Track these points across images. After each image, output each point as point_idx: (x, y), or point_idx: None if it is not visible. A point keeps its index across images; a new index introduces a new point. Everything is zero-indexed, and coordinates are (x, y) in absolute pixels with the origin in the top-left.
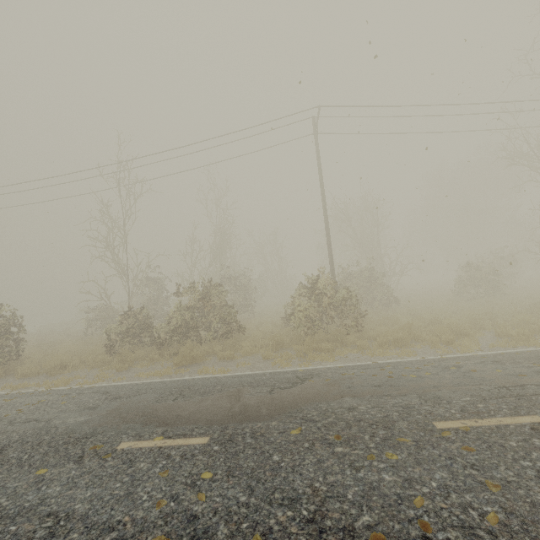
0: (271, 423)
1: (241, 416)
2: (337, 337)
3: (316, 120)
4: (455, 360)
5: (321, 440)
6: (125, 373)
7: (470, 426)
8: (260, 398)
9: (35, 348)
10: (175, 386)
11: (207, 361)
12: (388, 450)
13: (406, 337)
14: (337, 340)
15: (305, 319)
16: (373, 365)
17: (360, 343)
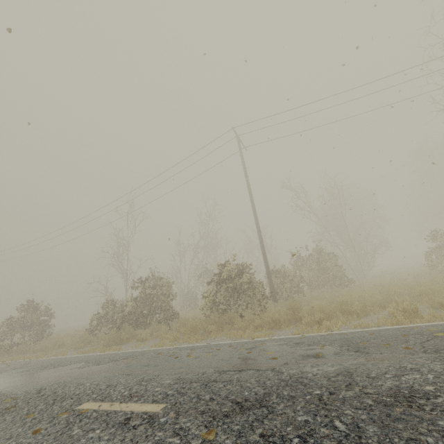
0: (18, 392)
1: (23, 385)
2: (230, 320)
3: (237, 137)
4: (269, 341)
5: (2, 408)
6: (75, 351)
7: (96, 409)
8: (65, 372)
9: (69, 332)
10: (59, 361)
11: (129, 342)
12: (5, 423)
13: (283, 318)
14: (230, 322)
15: (212, 303)
16: (199, 346)
17: (239, 325)
